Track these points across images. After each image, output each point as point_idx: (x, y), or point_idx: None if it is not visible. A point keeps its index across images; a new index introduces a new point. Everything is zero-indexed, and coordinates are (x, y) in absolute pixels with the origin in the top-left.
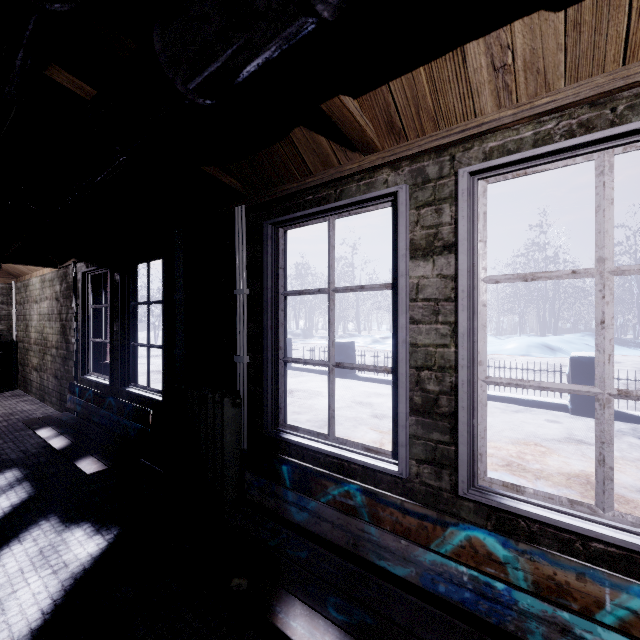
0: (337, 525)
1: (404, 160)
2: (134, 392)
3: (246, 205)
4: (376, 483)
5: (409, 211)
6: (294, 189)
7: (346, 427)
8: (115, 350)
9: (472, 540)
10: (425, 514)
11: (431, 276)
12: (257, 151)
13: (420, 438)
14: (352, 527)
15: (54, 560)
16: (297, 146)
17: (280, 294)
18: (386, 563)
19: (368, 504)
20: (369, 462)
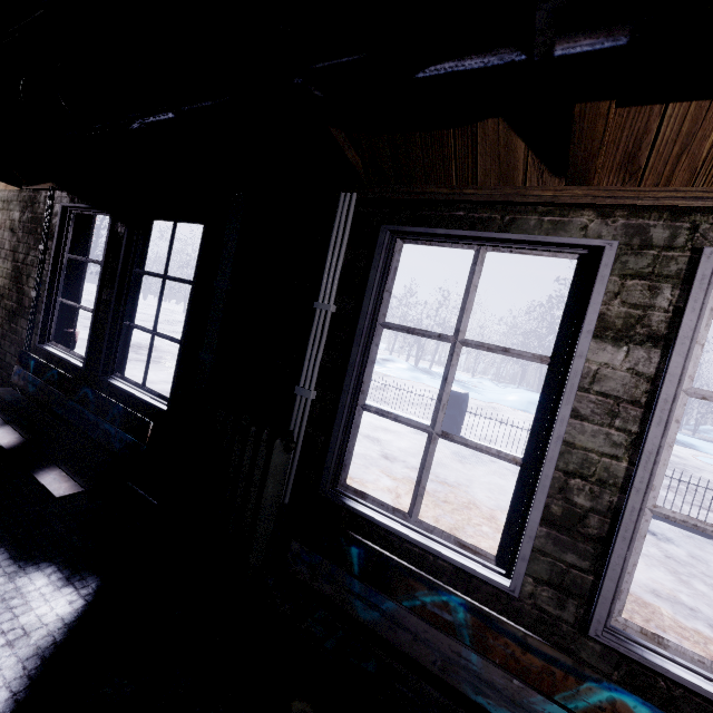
0: (421, 639)
1: (621, 208)
2: (122, 388)
3: (359, 194)
4: (469, 590)
5: (609, 276)
6: (442, 196)
7: (356, 466)
8: (99, 325)
9: (617, 704)
10: (556, 658)
11: (619, 367)
12: (414, 130)
13: (547, 555)
14: (444, 646)
15: (7, 623)
16: (477, 142)
17: (378, 324)
18: (485, 700)
19: (474, 625)
20: (469, 566)
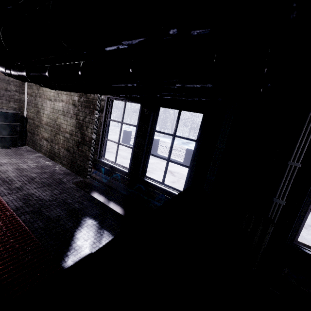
0: None
1: None
2: (154, 184)
3: None
4: None
5: None
6: None
7: None
8: (135, 154)
9: None
10: None
11: None
12: None
13: None
14: None
15: None
16: None
17: None
18: None
19: None
20: None
